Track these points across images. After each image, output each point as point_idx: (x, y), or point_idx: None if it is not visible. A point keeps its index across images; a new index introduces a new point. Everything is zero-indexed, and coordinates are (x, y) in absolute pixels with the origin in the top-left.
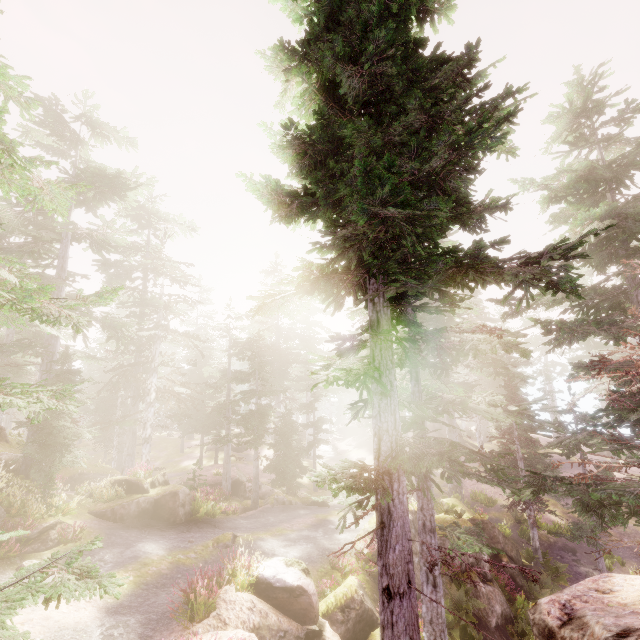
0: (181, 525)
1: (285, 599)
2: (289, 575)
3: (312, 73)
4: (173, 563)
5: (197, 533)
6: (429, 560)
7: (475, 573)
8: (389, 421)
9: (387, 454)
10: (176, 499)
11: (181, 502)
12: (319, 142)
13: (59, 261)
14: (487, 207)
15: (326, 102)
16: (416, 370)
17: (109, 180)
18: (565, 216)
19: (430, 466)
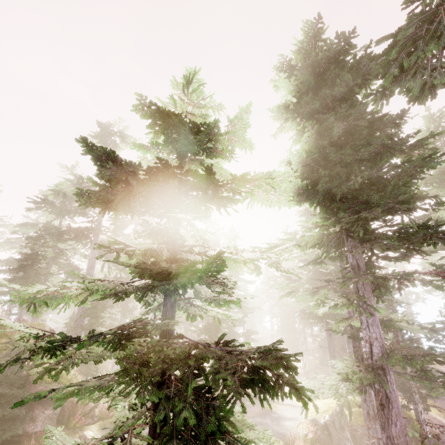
0: None
1: None
2: None
3: (313, 123)
4: None
5: None
6: (375, 442)
7: None
8: (377, 332)
9: (379, 355)
10: None
11: None
12: (315, 159)
13: (98, 218)
14: (421, 197)
15: (316, 137)
16: None
17: None
18: (429, 194)
19: (422, 363)
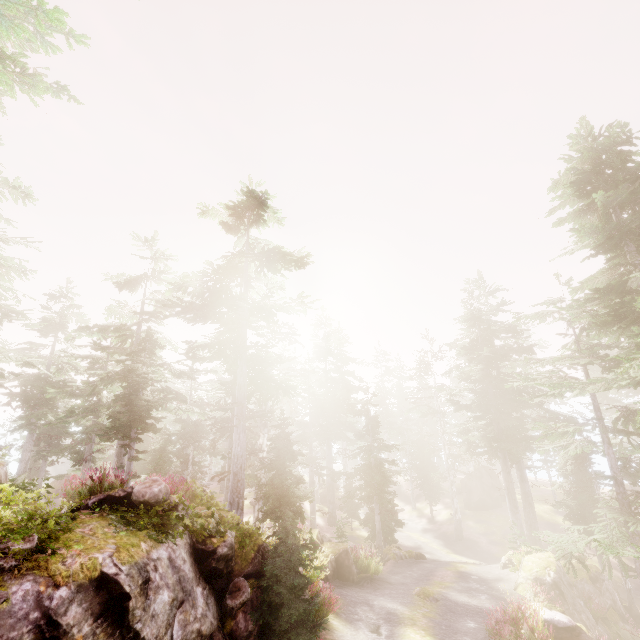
0: (363, 583)
1: (569, 638)
2: (560, 617)
3: None
4: (424, 617)
5: (389, 590)
6: None
7: (615, 613)
8: None
9: None
10: (349, 557)
11: (352, 560)
12: None
13: (243, 327)
14: None
15: None
16: (607, 435)
17: (294, 260)
18: None
19: None
